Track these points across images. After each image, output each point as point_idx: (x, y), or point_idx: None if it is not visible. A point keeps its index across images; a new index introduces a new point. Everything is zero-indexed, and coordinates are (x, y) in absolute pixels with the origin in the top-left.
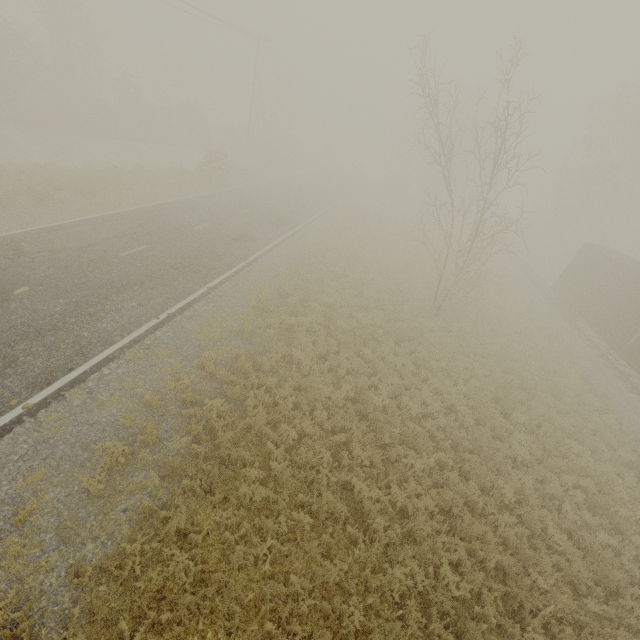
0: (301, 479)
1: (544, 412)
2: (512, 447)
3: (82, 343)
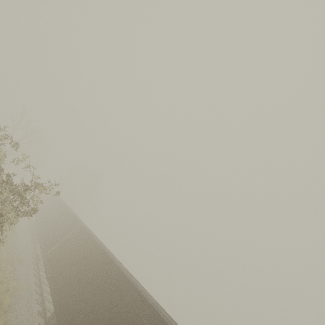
0: None
1: None
2: None
3: None
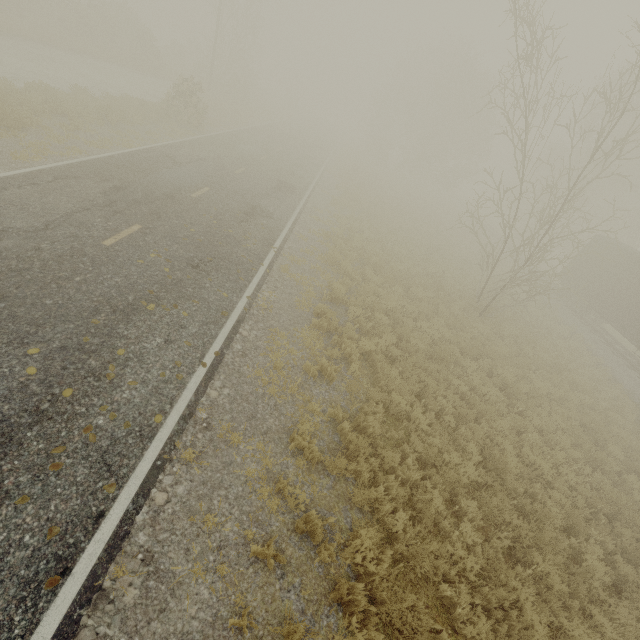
0: (493, 634)
1: (628, 440)
2: (632, 498)
3: (100, 444)
